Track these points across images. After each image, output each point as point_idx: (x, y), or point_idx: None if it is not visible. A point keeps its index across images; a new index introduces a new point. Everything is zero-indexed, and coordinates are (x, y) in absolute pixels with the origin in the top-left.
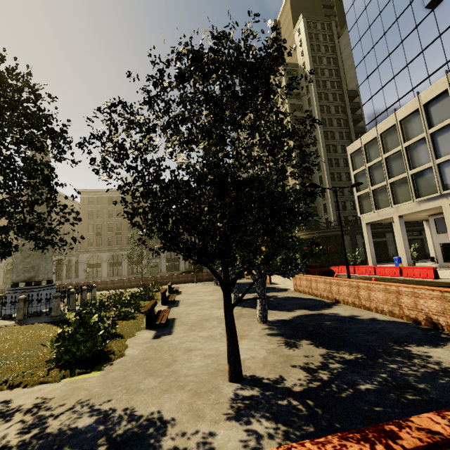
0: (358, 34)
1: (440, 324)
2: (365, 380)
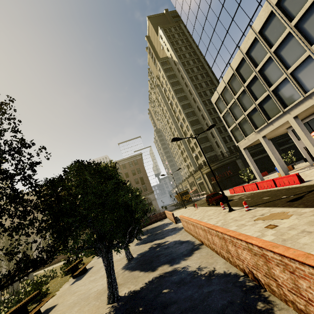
0: (192, 25)
1: (260, 281)
2: None
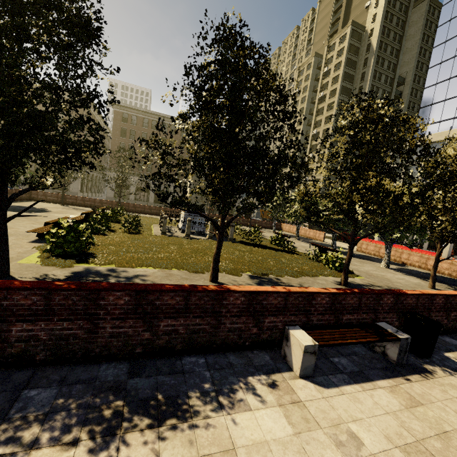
0: (446, 36)
1: None
2: None
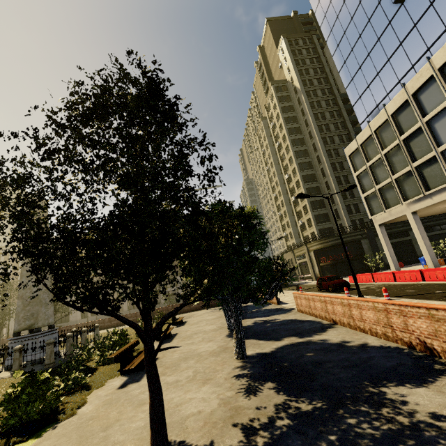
0: (336, 42)
1: (435, 350)
2: None
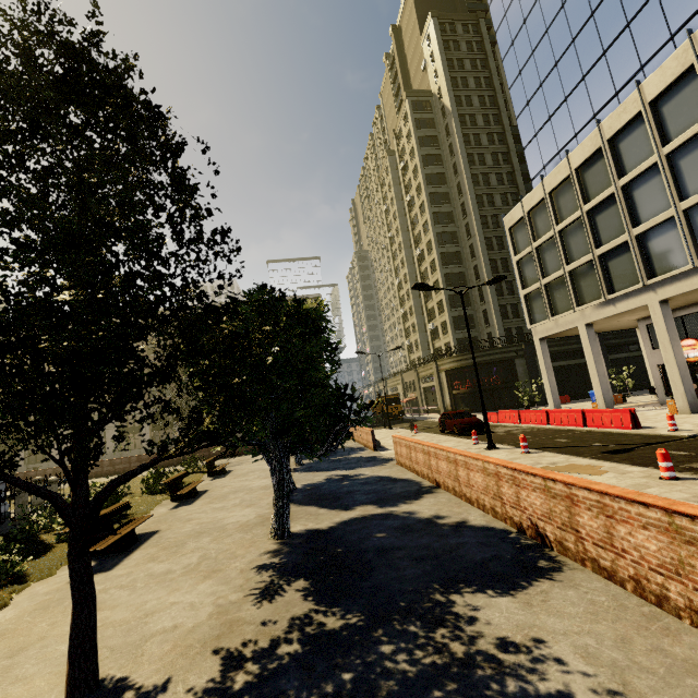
0: (510, 35)
1: (548, 537)
2: (300, 692)
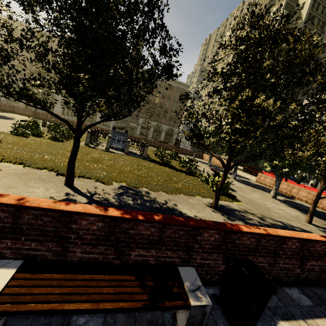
0: None
1: None
2: None
